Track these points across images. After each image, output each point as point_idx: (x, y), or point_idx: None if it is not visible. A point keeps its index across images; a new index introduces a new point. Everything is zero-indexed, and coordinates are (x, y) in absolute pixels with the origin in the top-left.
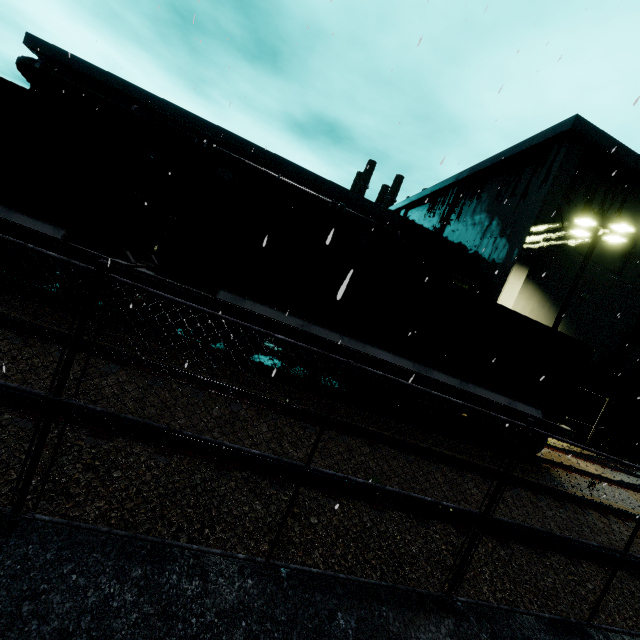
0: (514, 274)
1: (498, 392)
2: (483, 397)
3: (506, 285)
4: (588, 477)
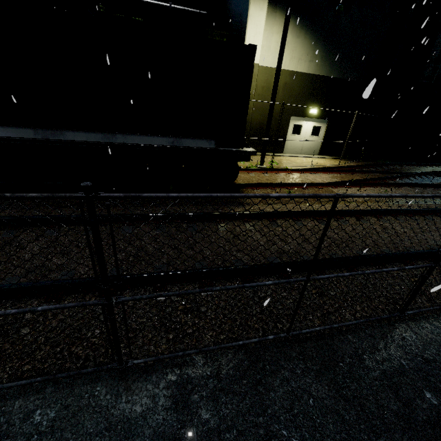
0: (254, 3)
1: (159, 134)
2: (136, 144)
3: (249, 21)
4: (296, 188)
